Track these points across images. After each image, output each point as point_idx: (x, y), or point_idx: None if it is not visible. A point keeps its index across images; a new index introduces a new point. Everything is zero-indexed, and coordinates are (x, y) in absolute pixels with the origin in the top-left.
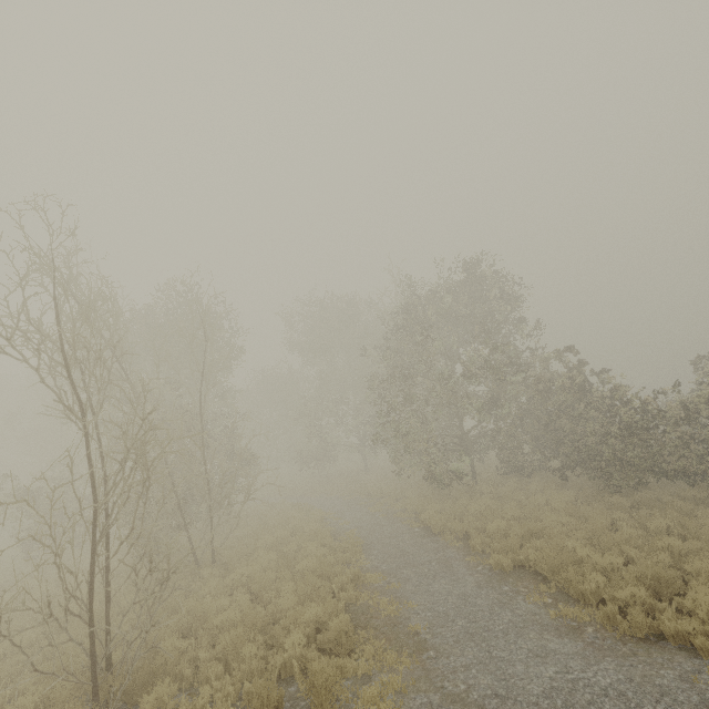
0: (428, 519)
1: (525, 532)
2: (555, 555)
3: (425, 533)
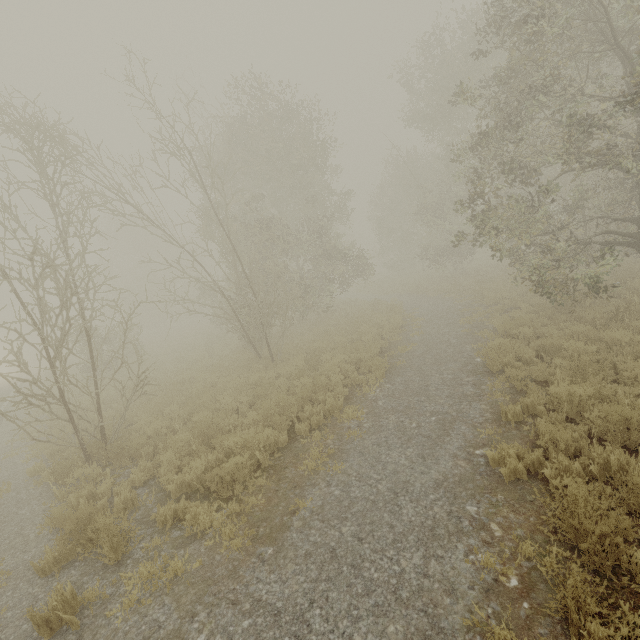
0: (497, 349)
1: (611, 422)
2: (630, 497)
3: (481, 368)
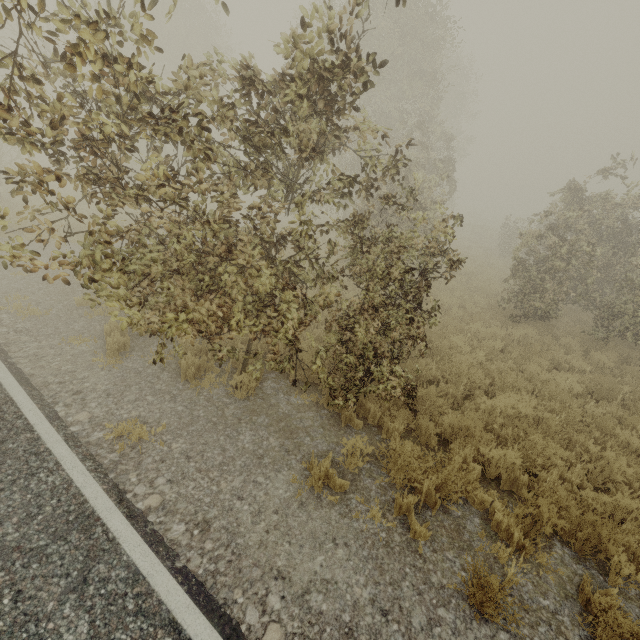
0: None
1: None
2: None
3: None
